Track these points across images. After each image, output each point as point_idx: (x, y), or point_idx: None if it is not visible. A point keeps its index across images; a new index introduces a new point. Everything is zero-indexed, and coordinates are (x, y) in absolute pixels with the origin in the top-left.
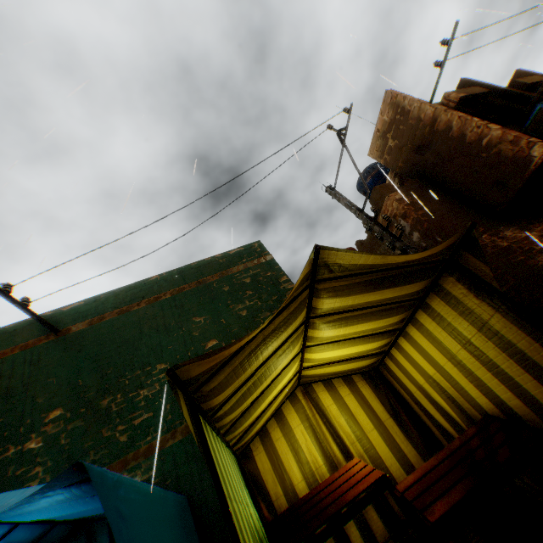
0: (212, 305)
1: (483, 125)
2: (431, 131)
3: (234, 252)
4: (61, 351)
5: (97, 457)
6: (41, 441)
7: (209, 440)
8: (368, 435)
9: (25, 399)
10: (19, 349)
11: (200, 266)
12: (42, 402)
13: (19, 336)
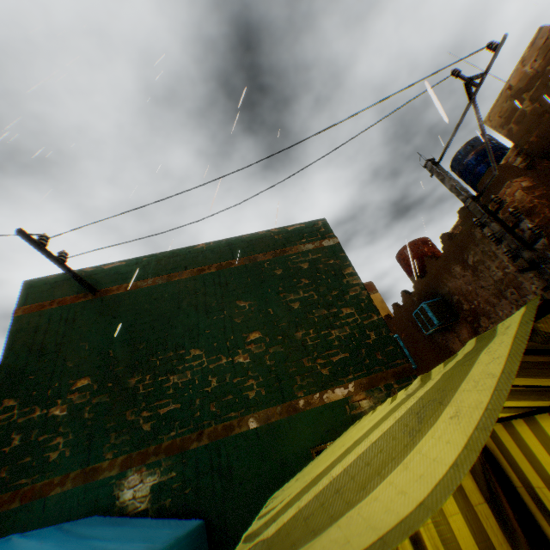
0: (260, 289)
1: None
2: None
3: (293, 228)
4: (96, 314)
5: (117, 442)
6: (66, 410)
7: None
8: (449, 519)
9: (56, 359)
10: (56, 303)
11: (252, 240)
12: (72, 367)
13: (58, 289)
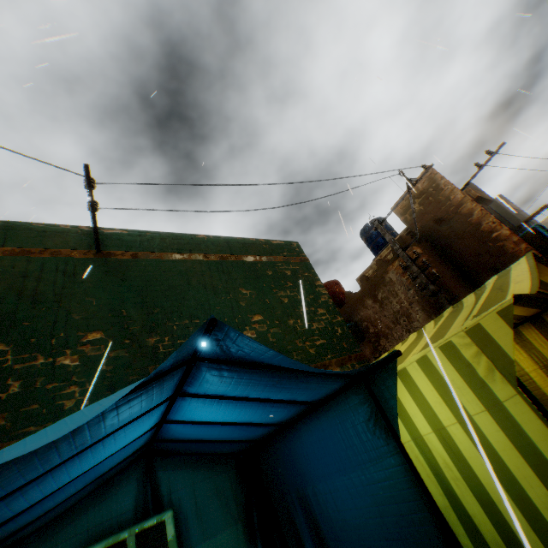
0: (257, 282)
1: (497, 222)
2: (455, 211)
3: (276, 243)
4: (101, 272)
5: None
6: (77, 360)
7: (437, 373)
8: None
9: (57, 309)
10: (48, 252)
11: (246, 243)
12: (78, 319)
13: (48, 239)
